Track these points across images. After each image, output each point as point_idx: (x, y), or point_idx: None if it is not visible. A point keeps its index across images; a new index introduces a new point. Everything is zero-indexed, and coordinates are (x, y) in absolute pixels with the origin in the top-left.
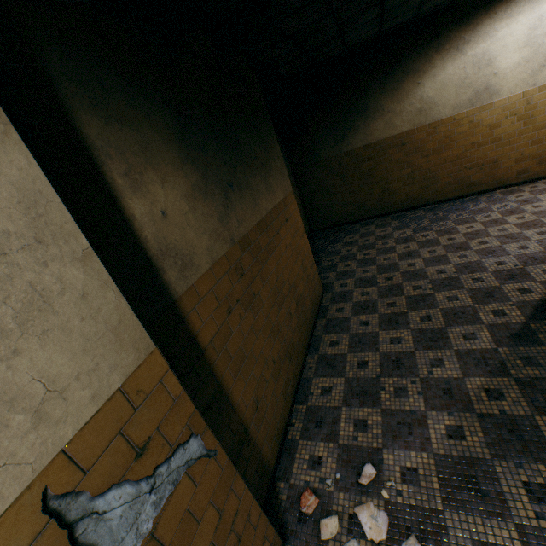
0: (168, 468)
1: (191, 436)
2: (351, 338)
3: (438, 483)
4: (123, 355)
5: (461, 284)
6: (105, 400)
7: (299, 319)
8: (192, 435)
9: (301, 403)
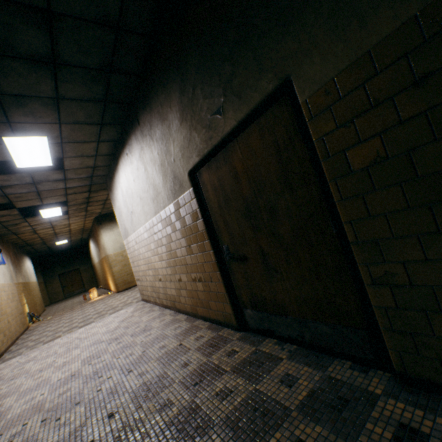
0: None
1: None
2: None
3: None
4: None
5: None
6: None
7: None
8: None
9: None
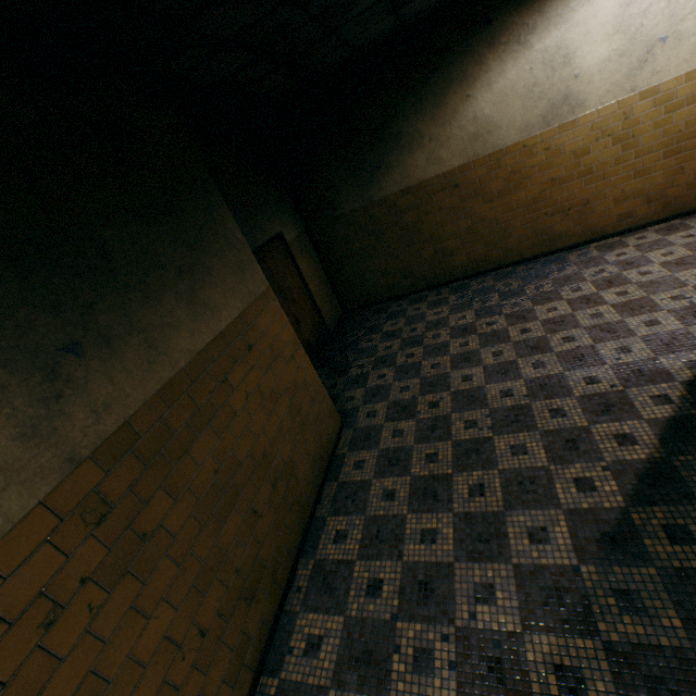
0: None
1: None
2: (367, 526)
3: None
4: None
5: (533, 420)
6: None
7: (281, 507)
8: None
9: (272, 674)
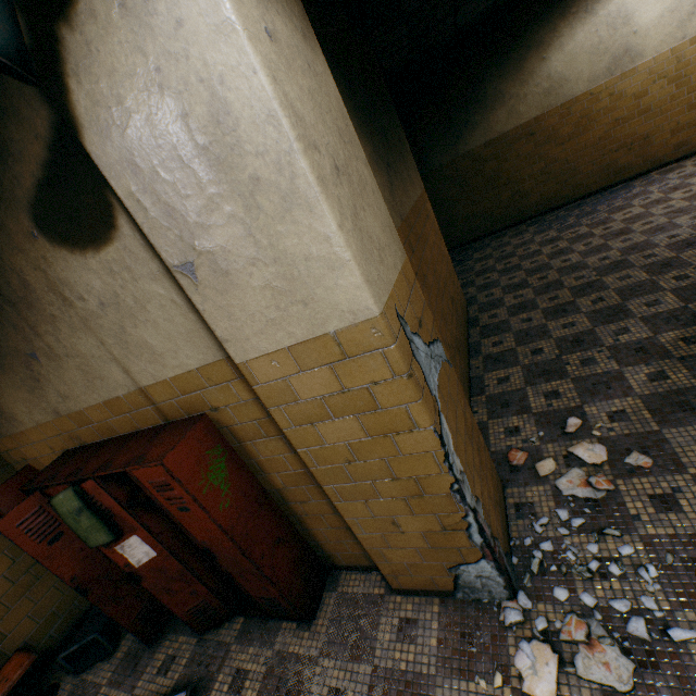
0: (434, 350)
1: (437, 339)
2: (516, 335)
3: (649, 414)
4: (396, 248)
5: (630, 264)
6: (398, 272)
7: (457, 320)
8: (437, 339)
9: (478, 395)
